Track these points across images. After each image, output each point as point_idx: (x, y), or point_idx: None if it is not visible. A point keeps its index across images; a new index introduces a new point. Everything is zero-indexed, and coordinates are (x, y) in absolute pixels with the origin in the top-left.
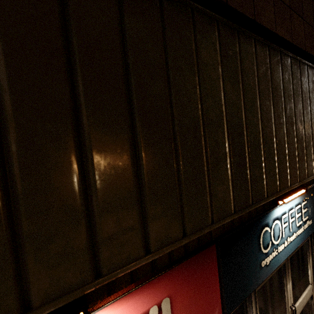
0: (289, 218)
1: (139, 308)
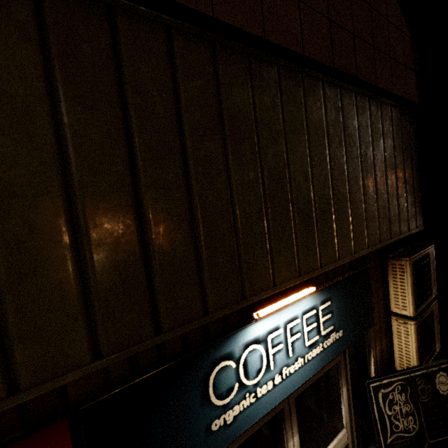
0: (287, 335)
1: None
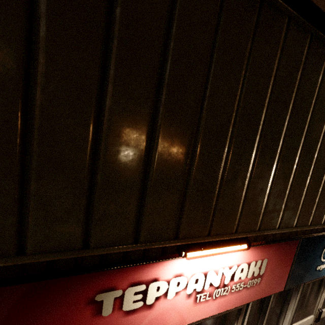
0: None
1: (254, 257)
